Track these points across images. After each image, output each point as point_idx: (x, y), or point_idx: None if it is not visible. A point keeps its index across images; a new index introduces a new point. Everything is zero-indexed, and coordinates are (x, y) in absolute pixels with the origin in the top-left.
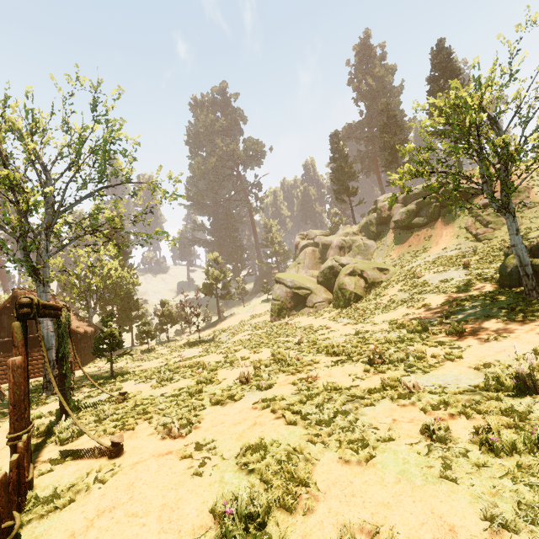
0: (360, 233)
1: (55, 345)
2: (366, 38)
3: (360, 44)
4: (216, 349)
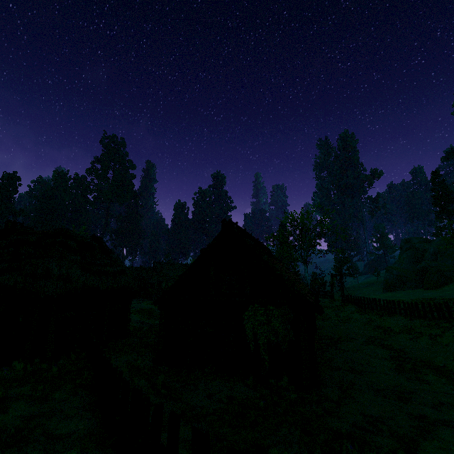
0: (453, 245)
1: (331, 283)
2: None
3: None
4: None
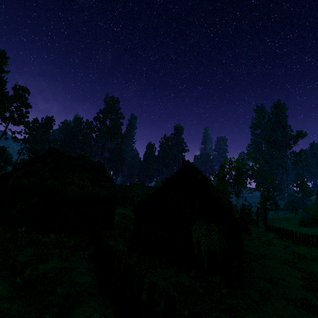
0: None
1: (257, 213)
2: None
3: None
4: None
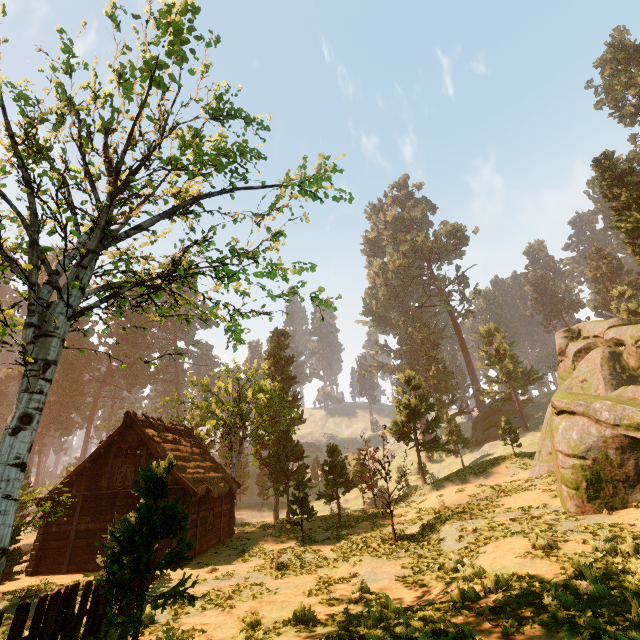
0: None
1: None
2: (619, 37)
3: (608, 52)
4: (440, 580)
